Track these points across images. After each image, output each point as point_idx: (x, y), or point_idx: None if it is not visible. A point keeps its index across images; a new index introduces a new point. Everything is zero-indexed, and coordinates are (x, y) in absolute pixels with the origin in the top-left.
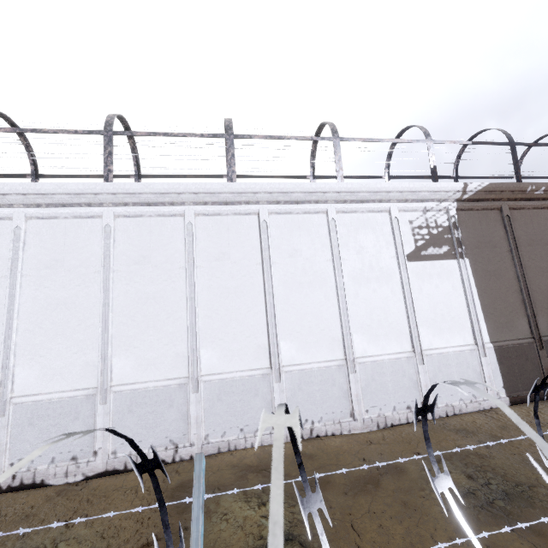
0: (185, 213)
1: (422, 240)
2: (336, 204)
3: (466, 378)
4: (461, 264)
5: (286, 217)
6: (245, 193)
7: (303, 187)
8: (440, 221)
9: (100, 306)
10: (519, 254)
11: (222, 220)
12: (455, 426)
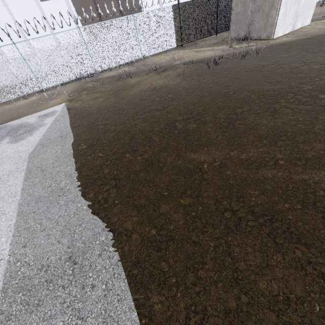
0: None
1: None
2: None
3: None
4: (65, 0)
5: None
6: None
7: None
8: None
9: None
10: None
11: None
12: None
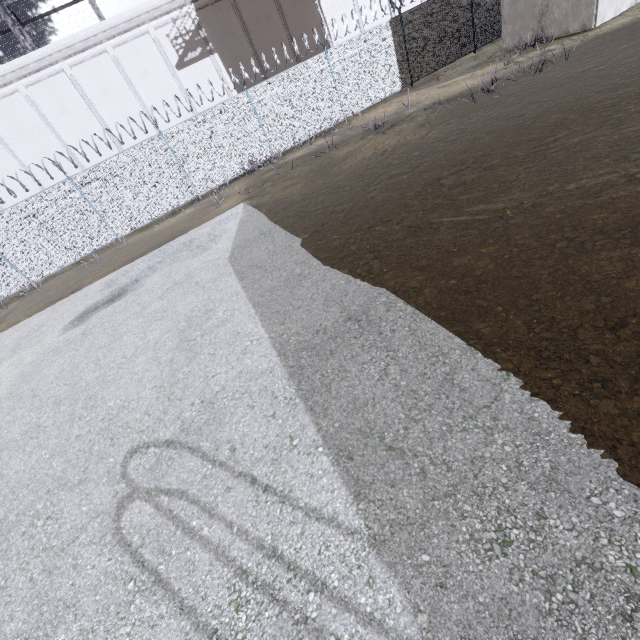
0: (19, 89)
1: (181, 49)
2: (109, 41)
3: None
4: (212, 60)
5: (83, 66)
6: (44, 58)
7: (78, 37)
8: (188, 26)
9: (21, 167)
10: (250, 36)
11: (45, 85)
12: None
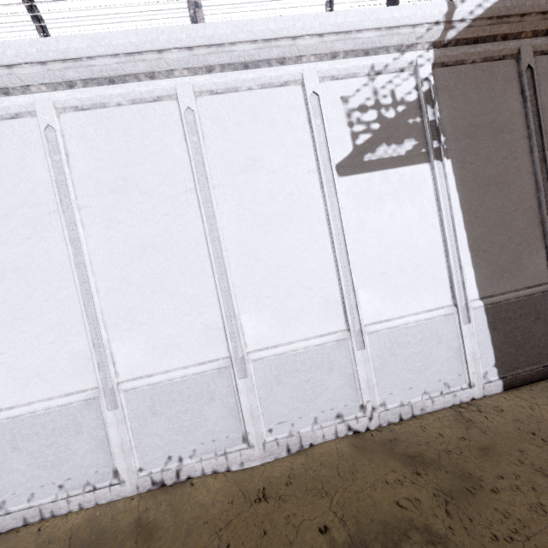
0: None
1: (366, 132)
2: (192, 76)
3: (435, 361)
4: (436, 170)
5: (96, 114)
6: None
7: (110, 42)
8: (401, 92)
9: None
10: (543, 141)
11: None
12: (408, 447)
